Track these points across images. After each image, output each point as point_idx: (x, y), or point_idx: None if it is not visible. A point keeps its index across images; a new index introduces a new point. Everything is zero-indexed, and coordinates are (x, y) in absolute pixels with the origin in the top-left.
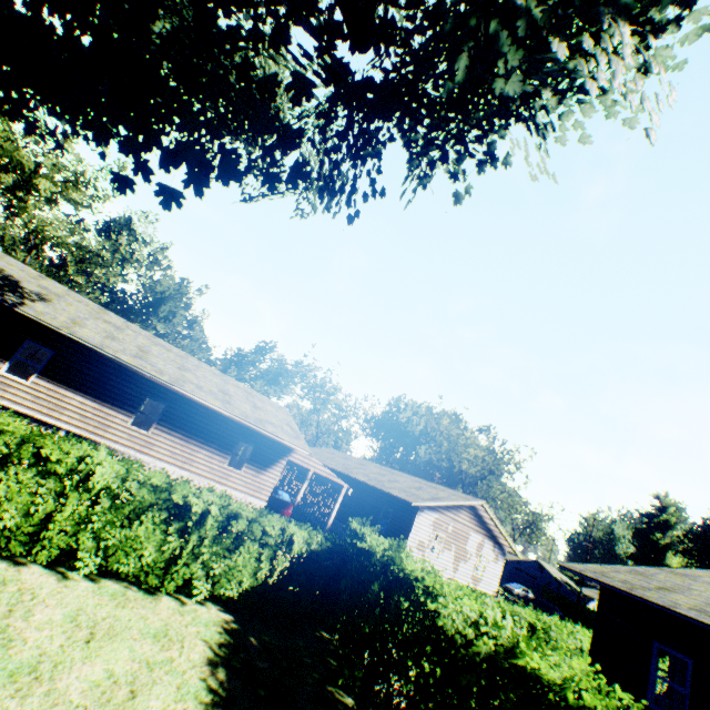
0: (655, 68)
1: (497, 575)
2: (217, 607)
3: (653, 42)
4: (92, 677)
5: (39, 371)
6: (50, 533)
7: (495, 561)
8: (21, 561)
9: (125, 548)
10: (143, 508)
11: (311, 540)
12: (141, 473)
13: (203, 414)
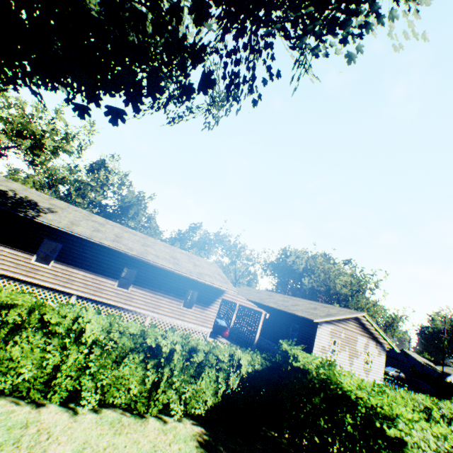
0: None
1: (381, 365)
2: (191, 421)
3: None
4: None
5: (55, 258)
6: (58, 380)
7: (378, 356)
8: (41, 403)
9: (116, 385)
10: (125, 352)
11: (253, 362)
12: (120, 325)
13: (162, 274)
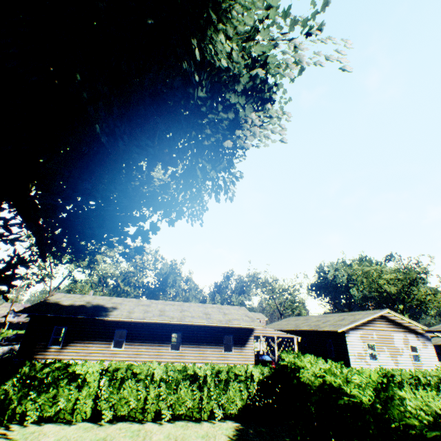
0: (274, 114)
1: (433, 356)
2: (231, 421)
3: (270, 105)
4: None
5: (125, 341)
6: (148, 405)
7: (425, 347)
8: (143, 422)
9: (178, 403)
10: (179, 382)
11: (262, 371)
12: (171, 366)
13: (200, 329)
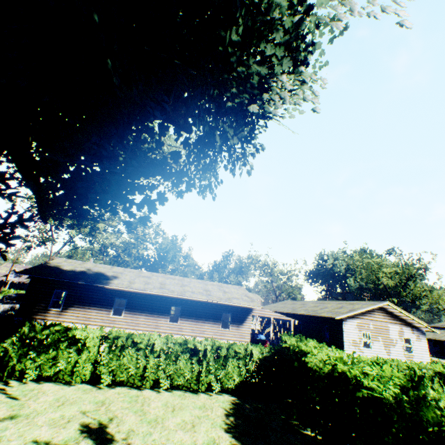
0: (308, 79)
1: (425, 349)
2: (228, 395)
3: (303, 68)
4: (177, 421)
5: (124, 310)
6: (147, 373)
7: (418, 340)
8: (141, 388)
9: (177, 373)
10: (179, 354)
11: (262, 351)
12: (172, 338)
13: (199, 305)
